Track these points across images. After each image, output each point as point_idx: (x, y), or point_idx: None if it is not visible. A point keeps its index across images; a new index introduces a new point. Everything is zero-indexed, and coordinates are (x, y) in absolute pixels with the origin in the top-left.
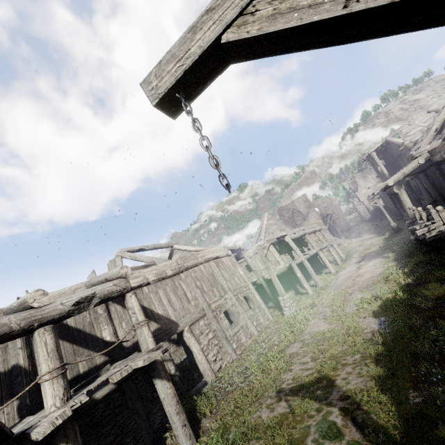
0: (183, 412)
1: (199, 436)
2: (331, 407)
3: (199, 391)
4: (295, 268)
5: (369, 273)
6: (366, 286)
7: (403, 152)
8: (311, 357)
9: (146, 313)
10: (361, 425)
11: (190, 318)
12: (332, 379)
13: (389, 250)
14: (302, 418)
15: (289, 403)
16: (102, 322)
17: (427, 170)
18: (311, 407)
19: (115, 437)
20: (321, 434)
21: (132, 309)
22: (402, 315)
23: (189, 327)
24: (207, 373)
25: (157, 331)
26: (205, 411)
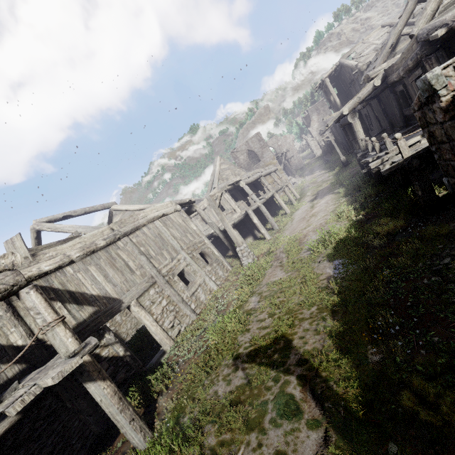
0: (128, 407)
1: (155, 419)
2: (288, 375)
3: (157, 363)
4: (251, 214)
5: (322, 212)
6: (319, 226)
7: (356, 77)
8: (268, 313)
9: (74, 299)
10: (320, 398)
11: (137, 290)
12: (289, 339)
13: (339, 185)
14: (259, 391)
15: (246, 373)
16: (6, 326)
17: (380, 95)
18: (268, 378)
19: (54, 445)
20: (279, 412)
21: (34, 309)
22: (356, 256)
23: (136, 300)
24: (164, 341)
25: (94, 315)
26: (161, 389)
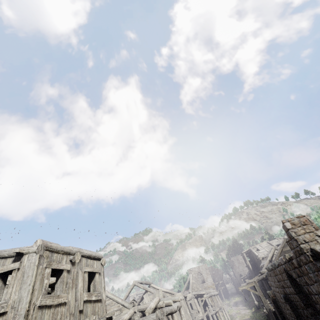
0: None
1: None
2: None
3: None
4: (210, 317)
5: None
6: None
7: (258, 260)
8: None
9: None
10: None
11: None
12: None
13: (255, 319)
14: None
15: None
16: None
17: (267, 279)
18: None
19: None
20: None
21: (183, 315)
22: None
23: None
24: None
25: None
26: None
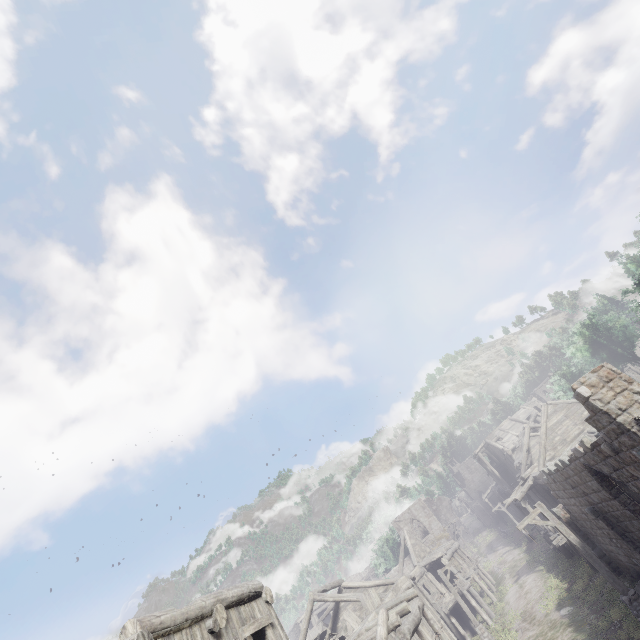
0: None
1: None
2: None
3: None
4: (467, 595)
5: (535, 588)
6: (539, 598)
7: (505, 456)
8: None
9: None
10: None
11: None
12: None
13: (536, 563)
14: None
15: None
16: None
17: (535, 486)
18: None
19: None
20: None
21: (432, 619)
22: (571, 603)
23: None
24: None
25: None
26: None
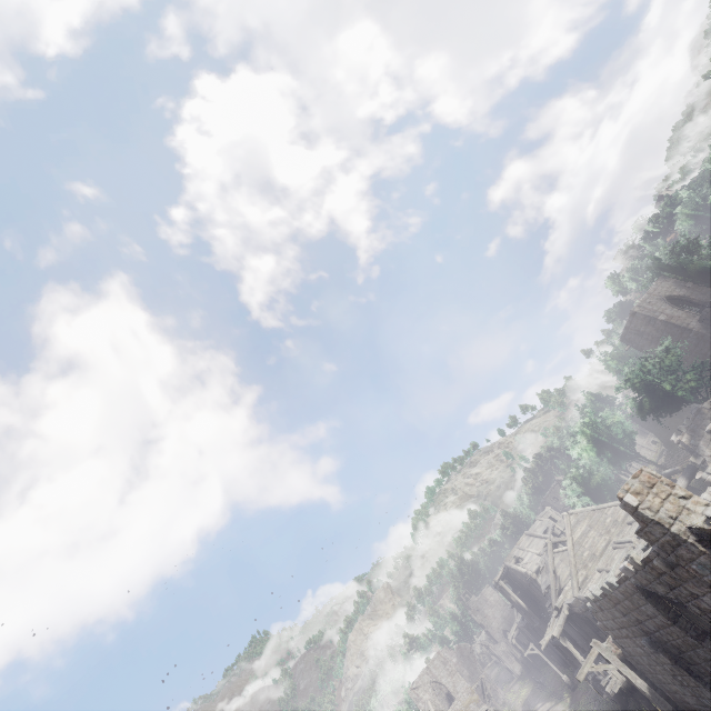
0: None
1: None
2: None
3: None
4: None
5: None
6: None
7: (529, 580)
8: None
9: None
10: None
11: None
12: None
13: None
14: None
15: None
16: None
17: (571, 616)
18: None
19: None
20: None
21: None
22: None
23: None
24: None
25: None
26: None
